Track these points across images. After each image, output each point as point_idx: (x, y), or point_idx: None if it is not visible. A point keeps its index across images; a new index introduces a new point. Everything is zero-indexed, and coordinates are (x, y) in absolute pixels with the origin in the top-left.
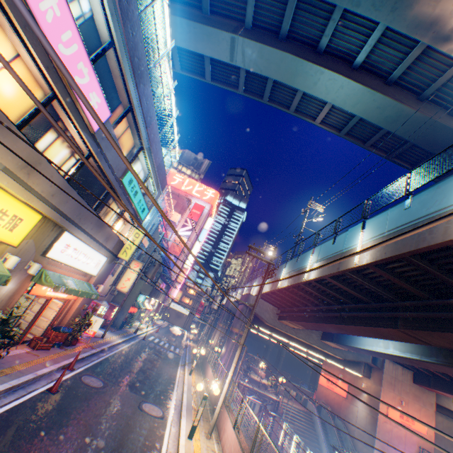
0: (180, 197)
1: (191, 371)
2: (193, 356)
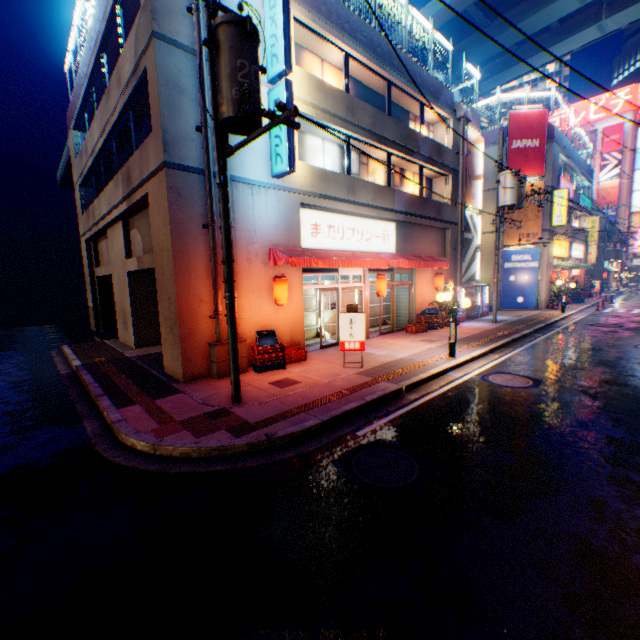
0: (574, 139)
1: None
2: None
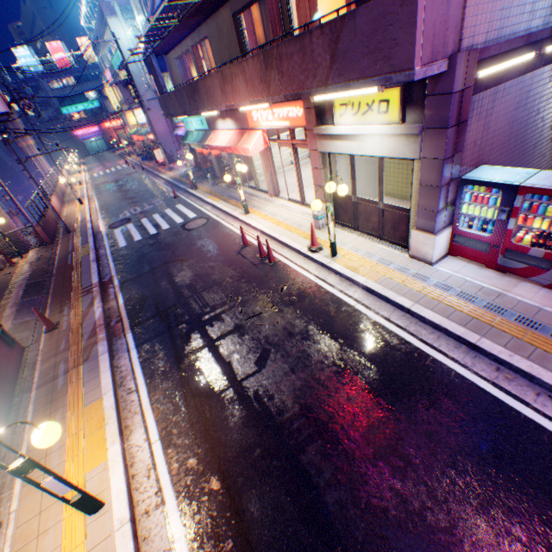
0: None
1: (82, 202)
2: (76, 247)
